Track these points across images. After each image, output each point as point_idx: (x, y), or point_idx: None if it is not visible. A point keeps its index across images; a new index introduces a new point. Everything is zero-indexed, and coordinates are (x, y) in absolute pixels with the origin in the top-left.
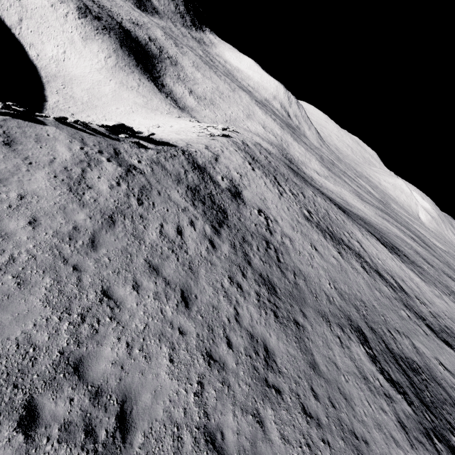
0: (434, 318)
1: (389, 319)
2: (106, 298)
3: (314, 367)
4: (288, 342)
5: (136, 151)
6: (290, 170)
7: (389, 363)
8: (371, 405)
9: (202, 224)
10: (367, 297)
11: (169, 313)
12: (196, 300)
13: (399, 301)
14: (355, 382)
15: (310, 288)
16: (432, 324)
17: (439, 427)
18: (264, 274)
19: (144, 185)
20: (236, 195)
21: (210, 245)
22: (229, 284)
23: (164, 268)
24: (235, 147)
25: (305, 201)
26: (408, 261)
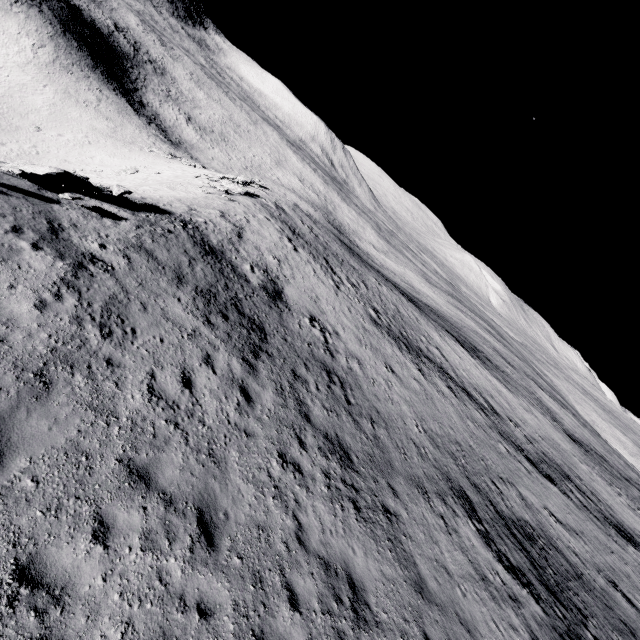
0: (531, 445)
1: (490, 462)
2: (26, 588)
3: (421, 589)
4: (381, 553)
5: (95, 225)
6: (344, 248)
7: (504, 538)
8: (499, 626)
9: (227, 358)
10: (461, 434)
11: (176, 575)
12: (227, 523)
13: (494, 430)
14: (474, 591)
15: (395, 441)
16: (531, 454)
17: (573, 624)
18: (332, 433)
19: (114, 293)
20: (275, 296)
21: (242, 398)
22: (280, 469)
23: (161, 468)
24: (266, 213)
25: (369, 294)
26: (491, 365)
